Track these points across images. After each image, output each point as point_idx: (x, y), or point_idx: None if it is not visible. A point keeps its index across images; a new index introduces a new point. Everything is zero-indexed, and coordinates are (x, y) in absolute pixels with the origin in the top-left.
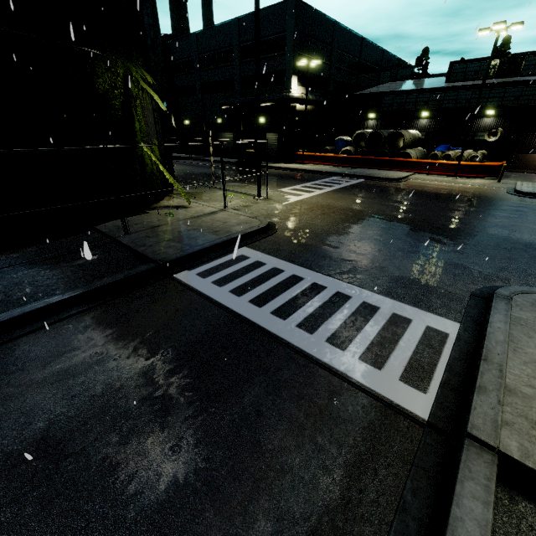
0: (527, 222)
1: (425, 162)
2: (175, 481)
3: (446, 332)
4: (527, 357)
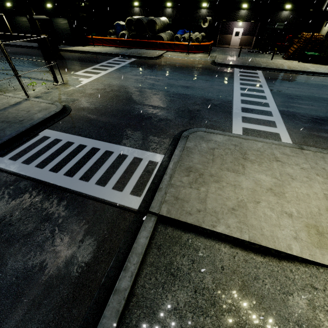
0: (213, 84)
1: (171, 43)
2: (5, 285)
3: (157, 161)
4: (184, 167)
